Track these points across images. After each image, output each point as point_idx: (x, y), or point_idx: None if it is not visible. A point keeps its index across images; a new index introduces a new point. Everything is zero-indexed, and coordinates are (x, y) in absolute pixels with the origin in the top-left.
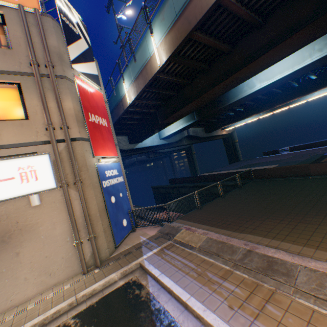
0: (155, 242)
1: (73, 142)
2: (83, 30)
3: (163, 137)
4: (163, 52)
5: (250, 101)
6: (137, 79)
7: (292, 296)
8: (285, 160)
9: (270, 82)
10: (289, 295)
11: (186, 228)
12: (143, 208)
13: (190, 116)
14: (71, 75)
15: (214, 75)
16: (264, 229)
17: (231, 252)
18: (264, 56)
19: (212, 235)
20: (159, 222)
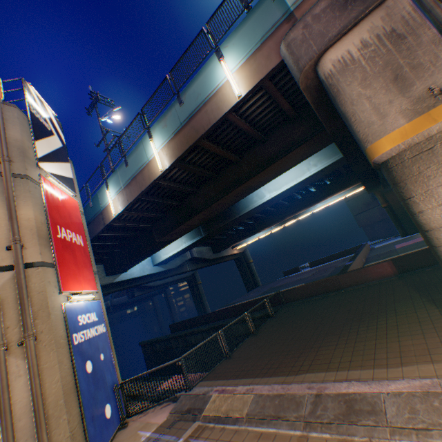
0: (171, 432)
1: (28, 270)
2: (57, 127)
3: (158, 262)
4: (166, 156)
5: (259, 213)
6: (128, 185)
7: (392, 439)
8: (310, 277)
9: (278, 192)
10: (388, 439)
11: (218, 391)
12: (142, 374)
13: (195, 232)
14: (36, 174)
15: (224, 183)
16: (322, 360)
17: (296, 406)
18: (272, 167)
19: (262, 389)
20: (169, 394)
